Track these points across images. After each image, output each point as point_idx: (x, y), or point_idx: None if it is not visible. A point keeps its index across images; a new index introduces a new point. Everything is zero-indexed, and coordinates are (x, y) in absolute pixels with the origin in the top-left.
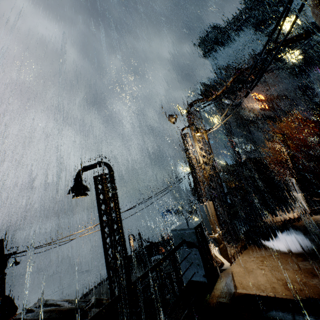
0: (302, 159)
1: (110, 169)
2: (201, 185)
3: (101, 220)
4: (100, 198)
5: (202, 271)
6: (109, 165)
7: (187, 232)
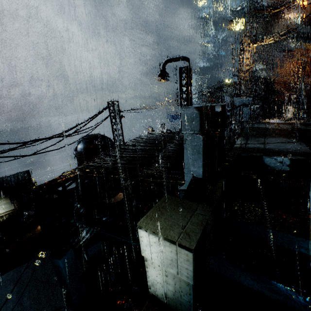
0: (307, 83)
1: (191, 63)
2: (242, 85)
3: (181, 97)
4: (182, 83)
5: (248, 116)
6: (190, 60)
7: (247, 100)
